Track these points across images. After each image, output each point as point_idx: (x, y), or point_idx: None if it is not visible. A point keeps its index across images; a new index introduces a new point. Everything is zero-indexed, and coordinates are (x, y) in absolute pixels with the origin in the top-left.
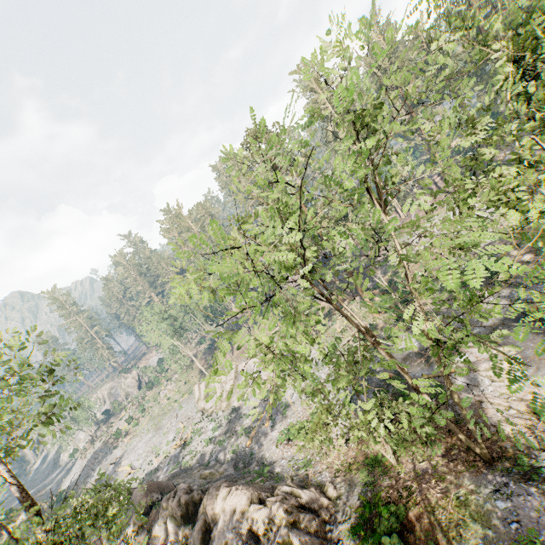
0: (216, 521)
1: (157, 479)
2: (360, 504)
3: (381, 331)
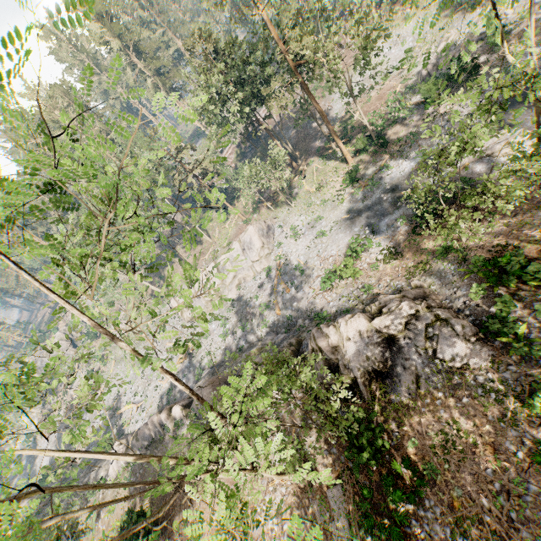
0: (338, 353)
1: (180, 393)
2: (459, 276)
3: (365, 170)
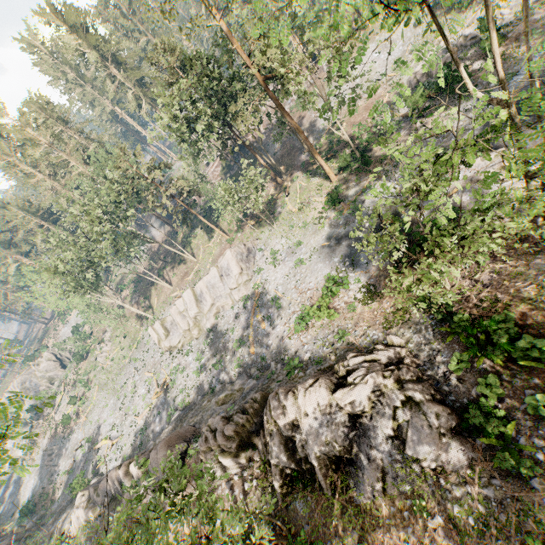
0: (296, 428)
1: (153, 433)
2: (441, 336)
3: (348, 191)
